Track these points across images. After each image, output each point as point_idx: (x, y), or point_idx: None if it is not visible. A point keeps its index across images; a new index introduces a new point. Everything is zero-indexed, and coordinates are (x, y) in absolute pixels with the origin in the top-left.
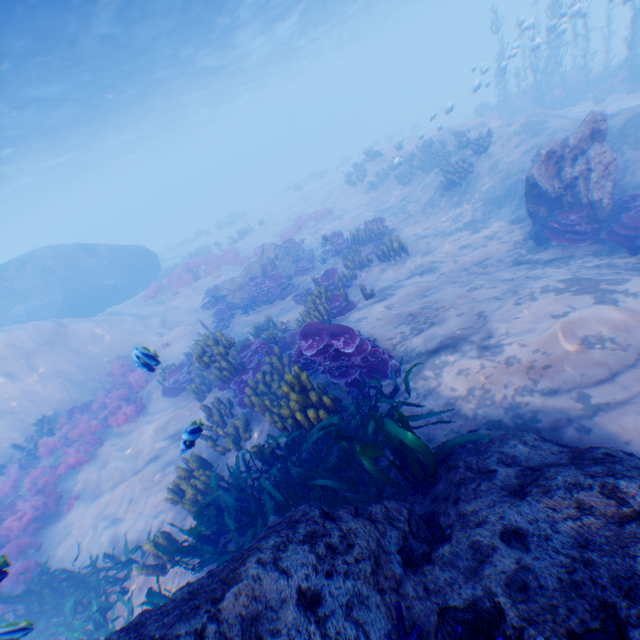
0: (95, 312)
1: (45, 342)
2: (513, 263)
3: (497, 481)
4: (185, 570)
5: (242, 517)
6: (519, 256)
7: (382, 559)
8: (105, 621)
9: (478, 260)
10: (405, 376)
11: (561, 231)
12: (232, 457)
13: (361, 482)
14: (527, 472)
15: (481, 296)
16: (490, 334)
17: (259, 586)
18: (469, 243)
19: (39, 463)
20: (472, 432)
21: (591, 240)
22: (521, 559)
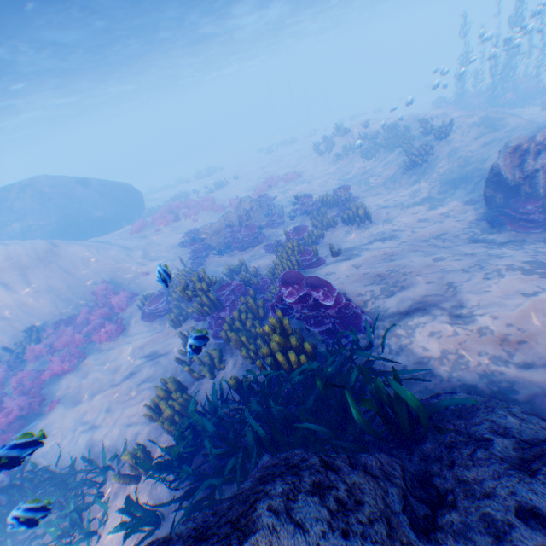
0: (83, 238)
1: (40, 260)
2: (469, 240)
3: (495, 451)
4: (158, 483)
5: (217, 442)
6: (474, 235)
7: (392, 521)
8: (81, 521)
9: (436, 234)
10: (382, 333)
11: (514, 217)
12: (206, 384)
13: (338, 426)
14: (523, 445)
15: (448, 267)
16: (461, 303)
17: (276, 539)
18: (427, 218)
19: (25, 366)
20: (452, 395)
21: (542, 228)
22: (544, 543)
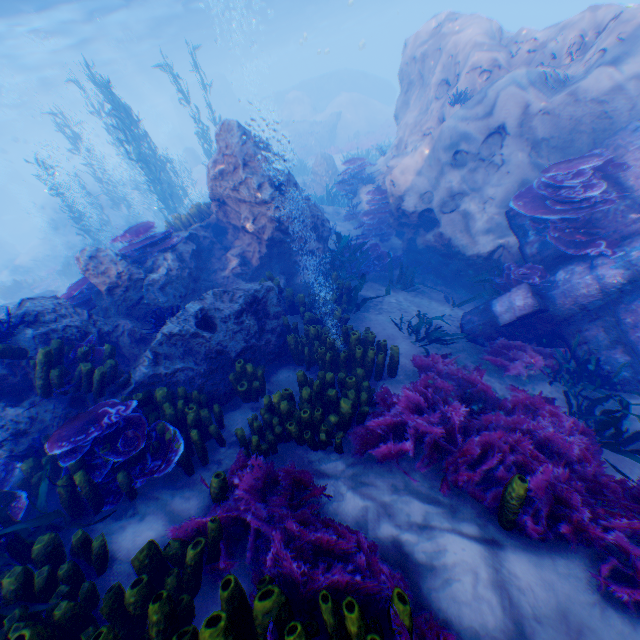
0: None
1: (362, 103)
2: None
3: None
4: None
5: None
6: None
7: None
8: None
9: None
10: None
11: None
12: None
13: None
14: None
15: None
16: None
17: None
18: None
19: None
20: None
21: None
22: None
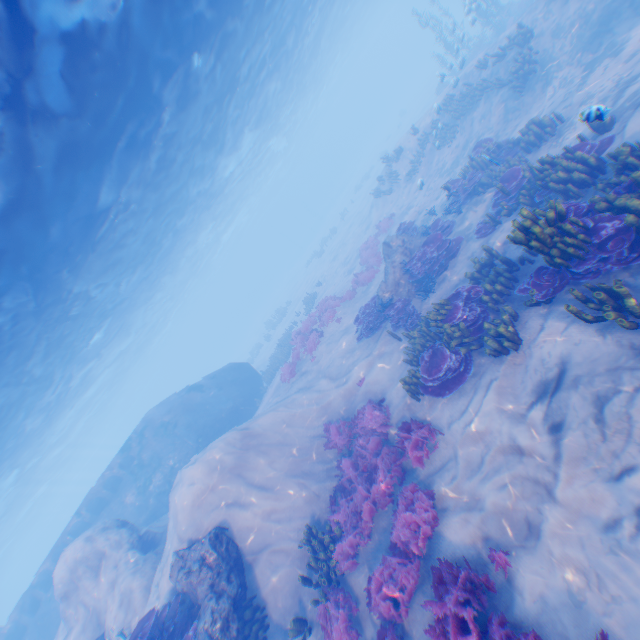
0: None
1: (244, 449)
2: None
3: None
4: None
5: None
6: None
7: None
8: None
9: None
10: None
11: None
12: None
13: None
14: None
15: None
16: None
17: None
18: (629, 55)
19: (346, 587)
20: None
21: None
22: None
